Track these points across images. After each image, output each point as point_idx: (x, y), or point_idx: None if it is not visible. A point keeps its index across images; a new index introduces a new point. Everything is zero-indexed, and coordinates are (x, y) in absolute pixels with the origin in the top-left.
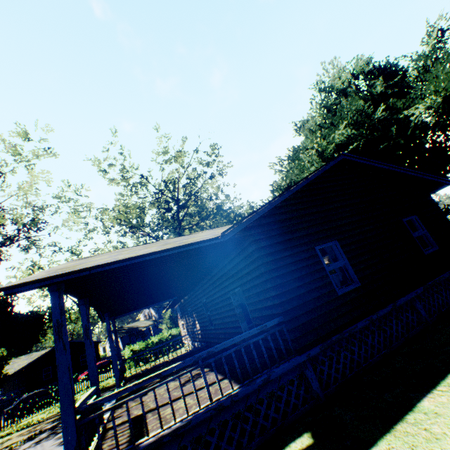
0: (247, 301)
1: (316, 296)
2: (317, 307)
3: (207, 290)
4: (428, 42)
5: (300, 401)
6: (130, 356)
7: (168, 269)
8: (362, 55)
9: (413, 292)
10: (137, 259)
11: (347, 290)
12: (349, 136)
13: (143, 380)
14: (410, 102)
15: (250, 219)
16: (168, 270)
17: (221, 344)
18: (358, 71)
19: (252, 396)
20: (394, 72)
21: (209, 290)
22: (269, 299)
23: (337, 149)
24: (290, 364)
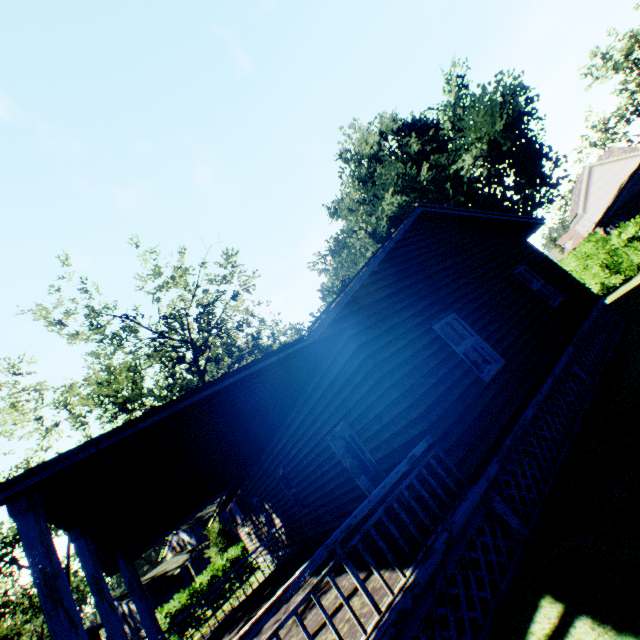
0: (360, 439)
1: (461, 391)
2: (468, 407)
3: (284, 453)
4: (450, 91)
5: (504, 555)
6: (167, 625)
7: (226, 423)
8: (385, 112)
9: (563, 355)
10: (182, 403)
11: (494, 373)
12: (400, 206)
13: (251, 625)
14: (453, 156)
15: (339, 304)
16: (225, 425)
17: (361, 508)
18: (386, 130)
19: (438, 577)
20: (426, 126)
21: (286, 450)
22: (400, 417)
23: (391, 223)
24: (471, 501)
